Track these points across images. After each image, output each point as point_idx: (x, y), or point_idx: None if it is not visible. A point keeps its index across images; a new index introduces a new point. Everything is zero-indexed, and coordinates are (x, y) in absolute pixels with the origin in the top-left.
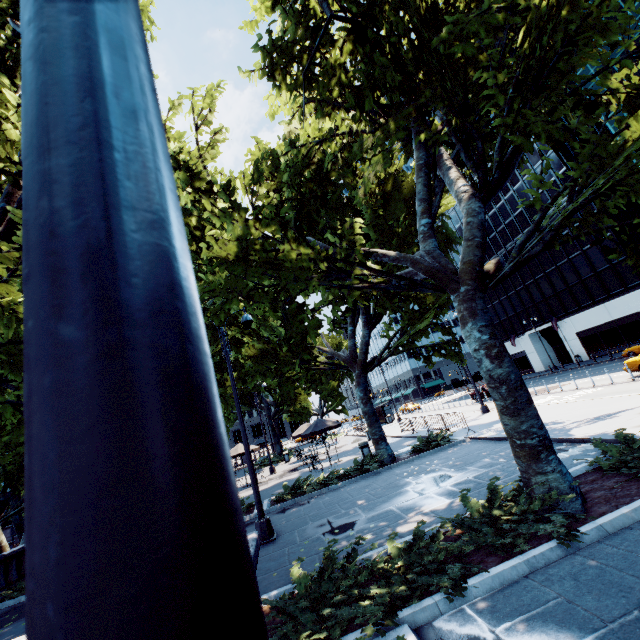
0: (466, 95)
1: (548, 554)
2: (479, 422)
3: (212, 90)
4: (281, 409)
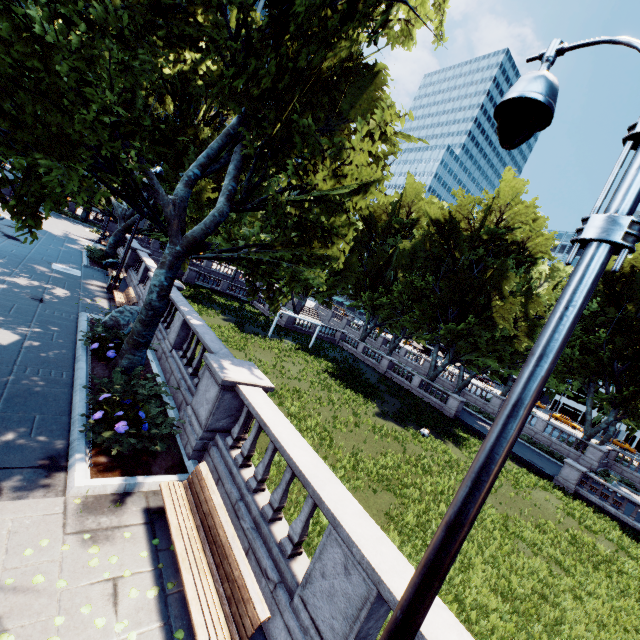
0: None
1: None
2: None
3: None
4: None
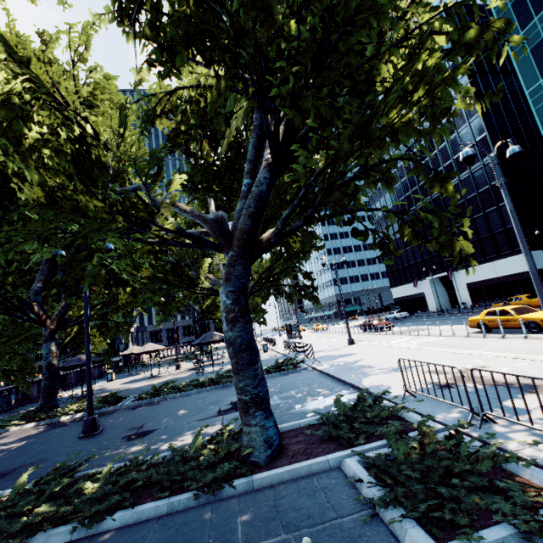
0: (276, 63)
1: (192, 500)
2: (335, 353)
3: (88, 25)
4: (205, 316)
